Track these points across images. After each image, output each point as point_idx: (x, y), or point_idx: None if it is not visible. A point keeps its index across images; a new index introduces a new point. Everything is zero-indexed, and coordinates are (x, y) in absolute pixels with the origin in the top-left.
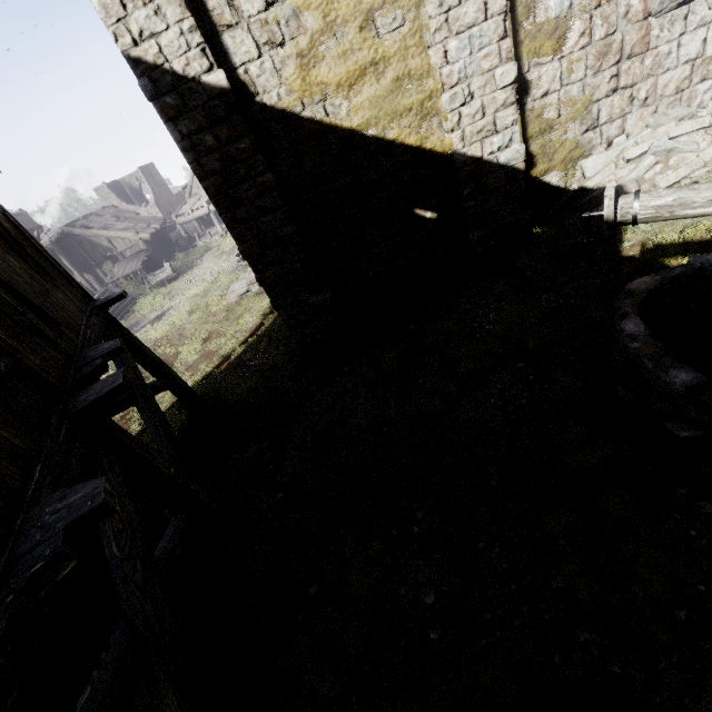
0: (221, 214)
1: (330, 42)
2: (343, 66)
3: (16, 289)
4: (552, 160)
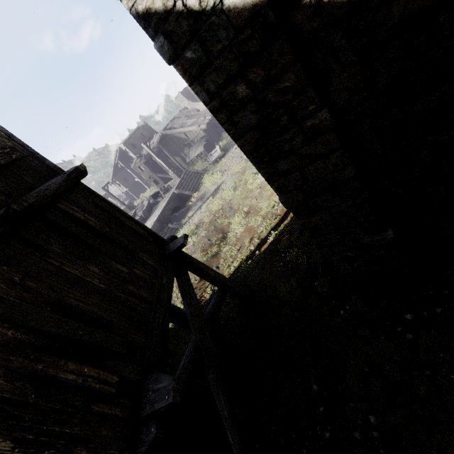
0: (260, 169)
1: None
2: None
3: (80, 339)
4: None
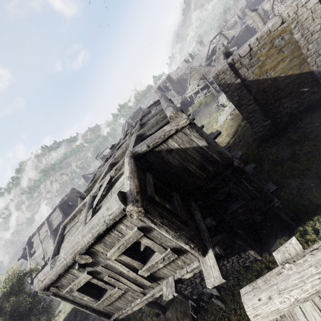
0: (237, 109)
1: (268, 60)
2: (272, 64)
3: None
4: None
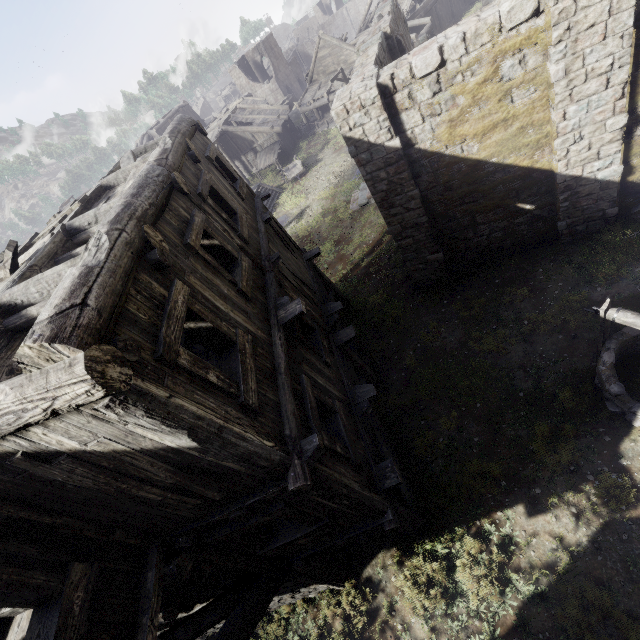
0: (381, 211)
1: (474, 111)
2: (480, 123)
3: (303, 281)
4: None
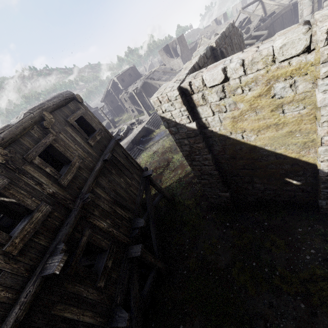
0: (187, 161)
1: (251, 114)
2: (256, 123)
3: (121, 203)
4: None
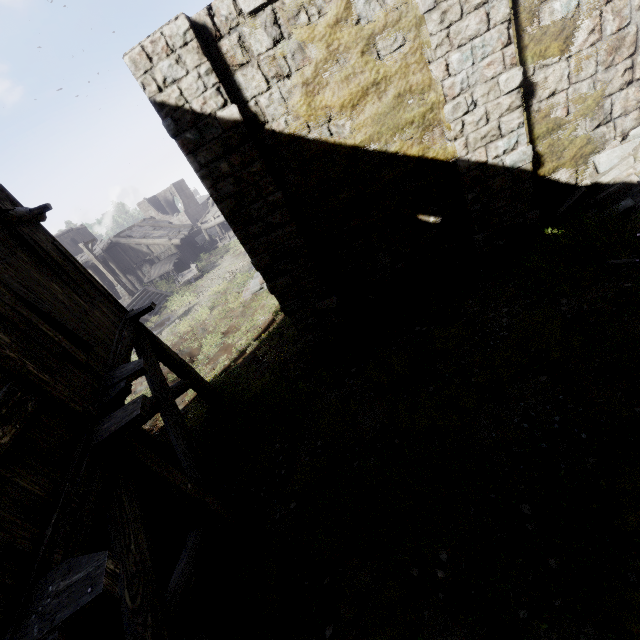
0: (236, 231)
1: (334, 69)
2: (346, 89)
3: (54, 318)
4: (561, 158)
